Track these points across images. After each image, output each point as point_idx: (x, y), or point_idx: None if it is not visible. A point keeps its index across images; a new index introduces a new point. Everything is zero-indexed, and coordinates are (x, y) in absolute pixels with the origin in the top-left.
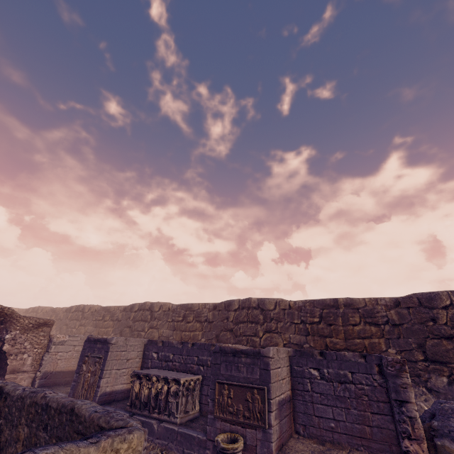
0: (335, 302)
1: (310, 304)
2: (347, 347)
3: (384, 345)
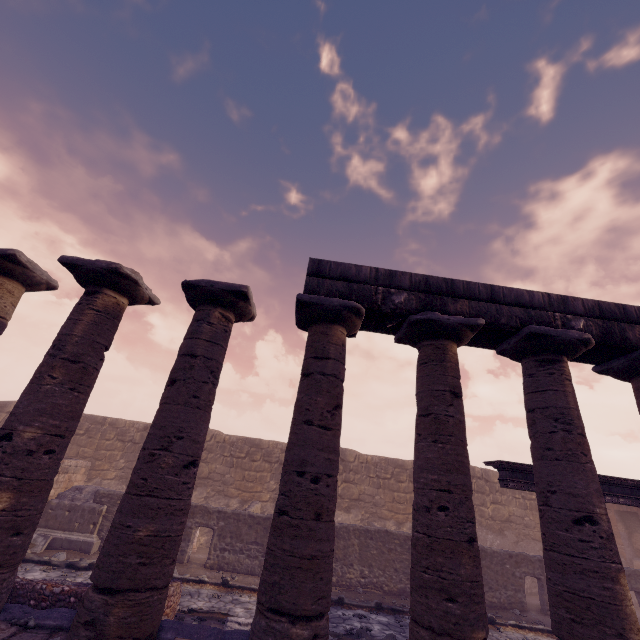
0: (104, 420)
1: (84, 419)
2: (94, 456)
3: (120, 457)
